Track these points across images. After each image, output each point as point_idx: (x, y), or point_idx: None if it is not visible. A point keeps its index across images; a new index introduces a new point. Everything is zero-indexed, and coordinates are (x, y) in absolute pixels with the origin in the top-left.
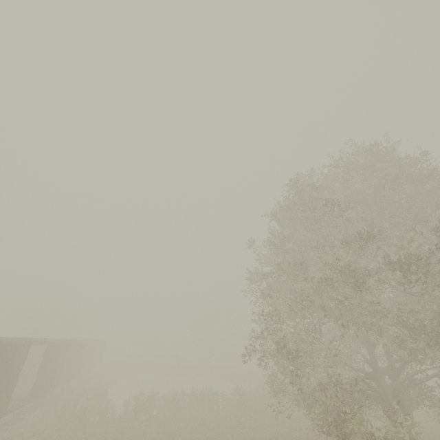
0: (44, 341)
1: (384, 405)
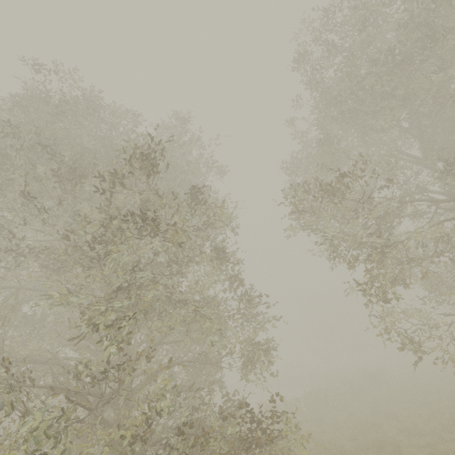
0: None
1: None
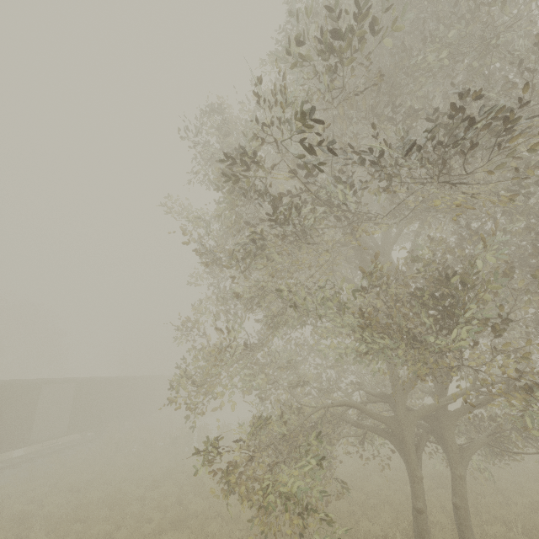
0: (70, 380)
1: (399, 445)
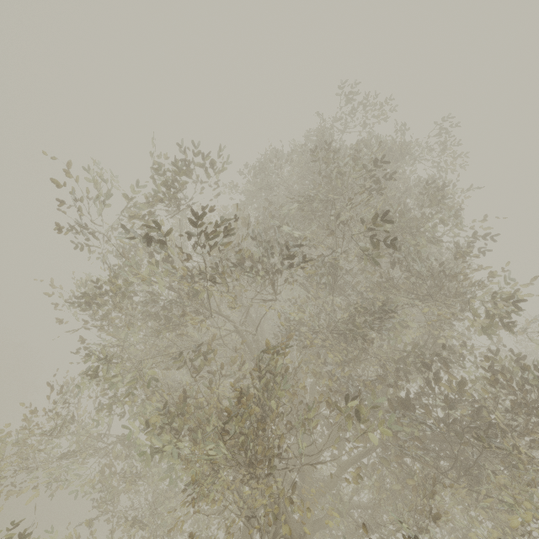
0: None
1: None
